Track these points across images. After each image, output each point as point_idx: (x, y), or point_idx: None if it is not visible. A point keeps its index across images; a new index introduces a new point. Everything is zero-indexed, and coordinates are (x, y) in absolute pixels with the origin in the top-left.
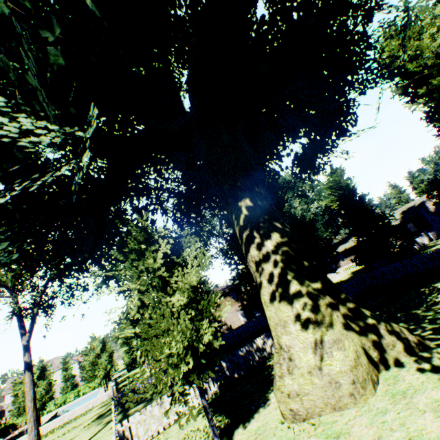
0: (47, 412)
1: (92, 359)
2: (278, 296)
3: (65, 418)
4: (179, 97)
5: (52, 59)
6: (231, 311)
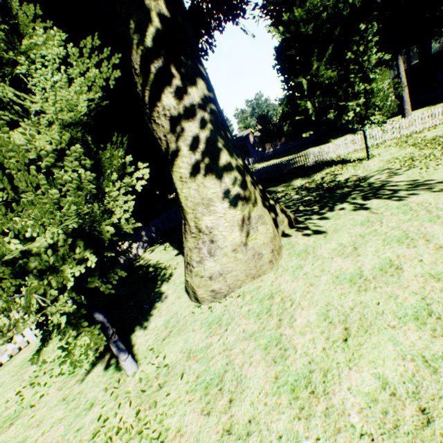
0: None
1: None
2: (204, 169)
3: None
4: None
5: None
6: None
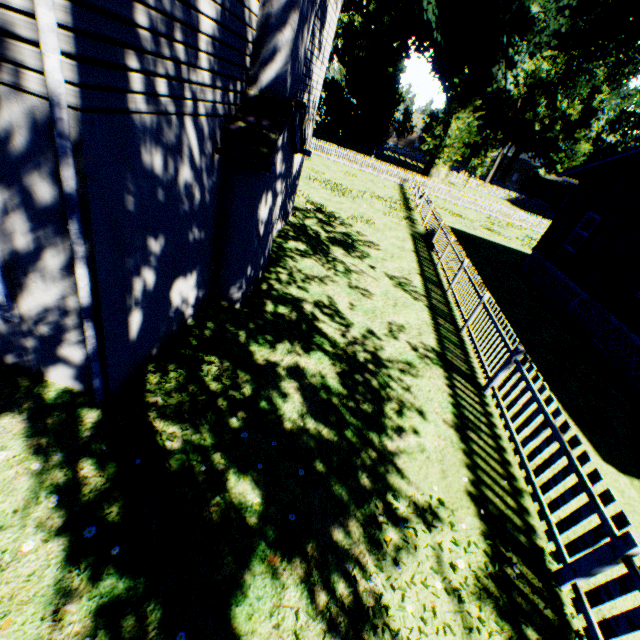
0: None
1: None
2: None
3: None
4: None
5: None
6: None
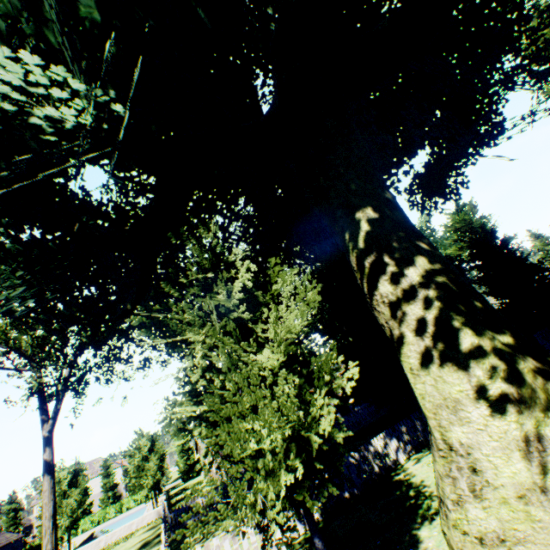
0: (82, 531)
1: (137, 462)
2: (438, 357)
3: (101, 542)
4: (254, 96)
5: (83, 10)
6: None
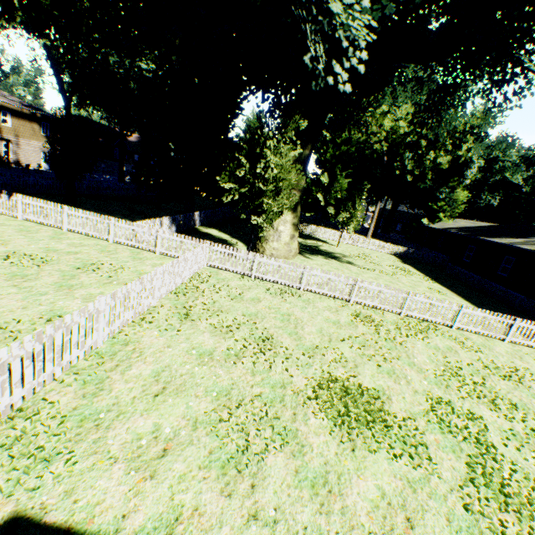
0: None
1: None
2: (291, 209)
3: None
4: None
5: None
6: (33, 145)
